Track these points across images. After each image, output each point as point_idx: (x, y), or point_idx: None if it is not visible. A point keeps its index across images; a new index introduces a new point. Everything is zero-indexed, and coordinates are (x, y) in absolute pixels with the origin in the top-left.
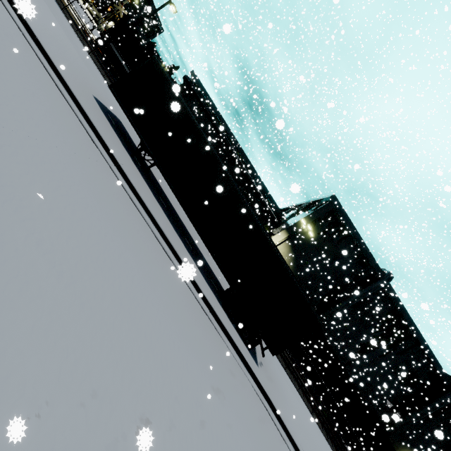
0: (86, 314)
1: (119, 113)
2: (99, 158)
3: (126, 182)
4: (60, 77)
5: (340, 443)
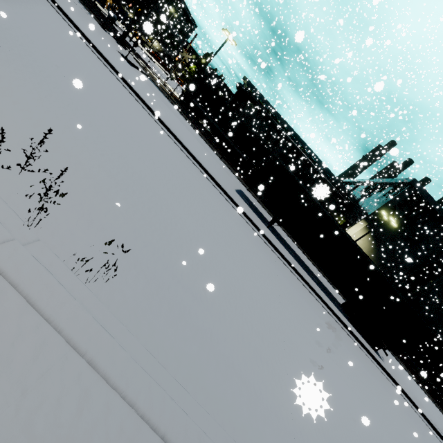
0: (346, 375)
1: (229, 175)
2: (273, 254)
3: (284, 259)
4: (235, 203)
5: None
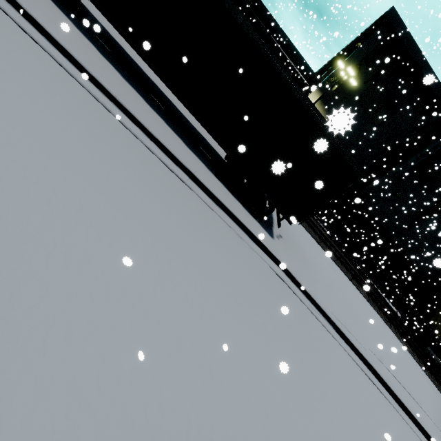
0: None
1: None
2: None
3: None
4: None
5: (383, 302)
